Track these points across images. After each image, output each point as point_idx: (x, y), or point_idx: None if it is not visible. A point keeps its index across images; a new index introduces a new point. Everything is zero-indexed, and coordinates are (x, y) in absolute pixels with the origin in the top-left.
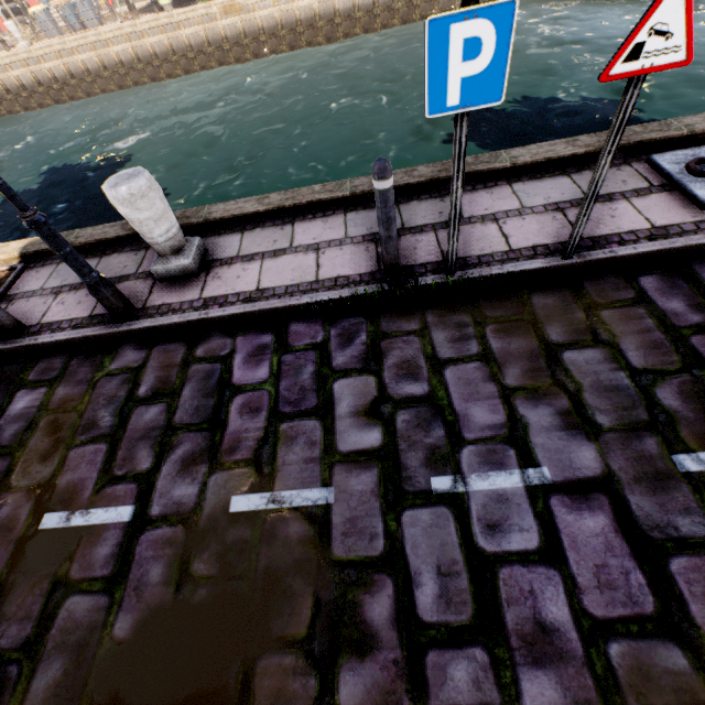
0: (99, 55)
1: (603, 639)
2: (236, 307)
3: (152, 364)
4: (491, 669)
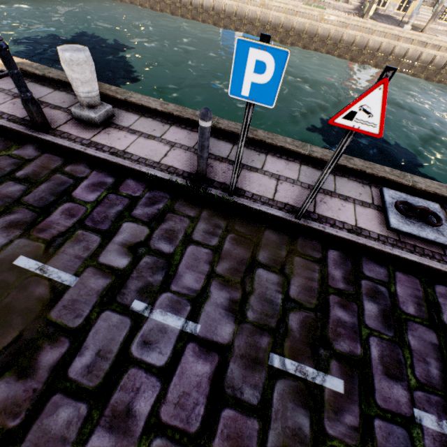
0: None
1: (155, 433)
2: (104, 154)
3: (37, 162)
4: (83, 420)
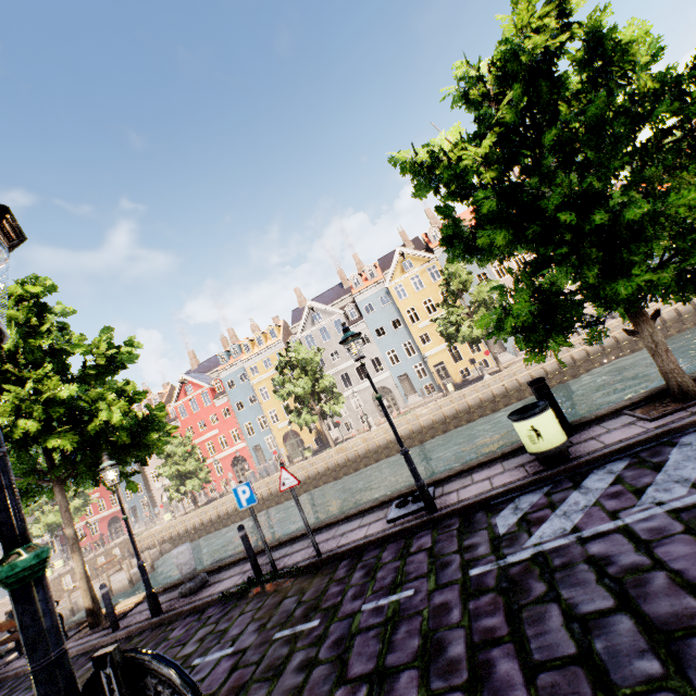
0: (270, 488)
1: None
2: (195, 603)
3: (150, 636)
4: None
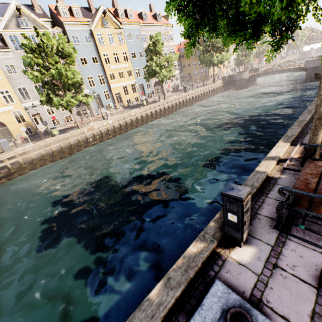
0: (23, 158)
1: None
2: None
3: None
4: None
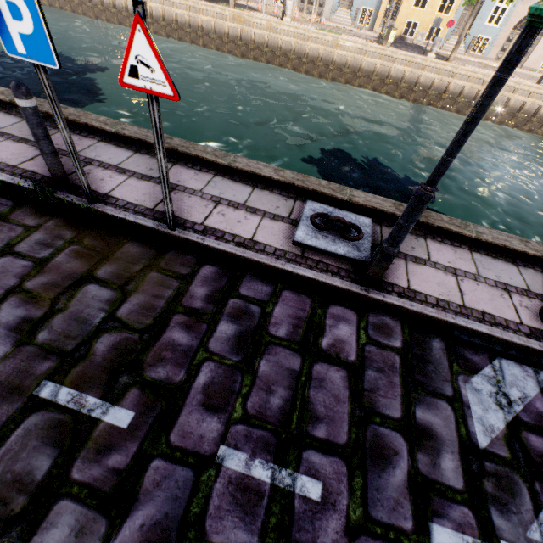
0: None
1: None
2: None
3: None
4: None
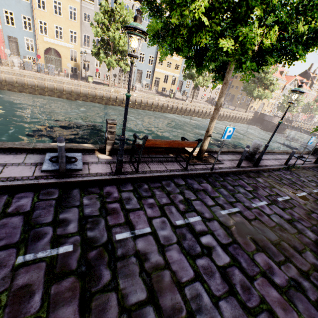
0: (58, 85)
1: None
2: (272, 167)
3: (271, 175)
4: None
